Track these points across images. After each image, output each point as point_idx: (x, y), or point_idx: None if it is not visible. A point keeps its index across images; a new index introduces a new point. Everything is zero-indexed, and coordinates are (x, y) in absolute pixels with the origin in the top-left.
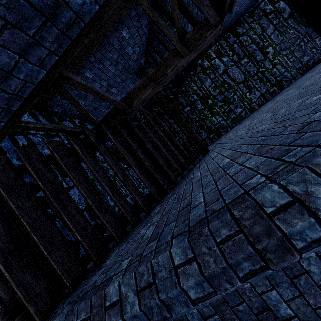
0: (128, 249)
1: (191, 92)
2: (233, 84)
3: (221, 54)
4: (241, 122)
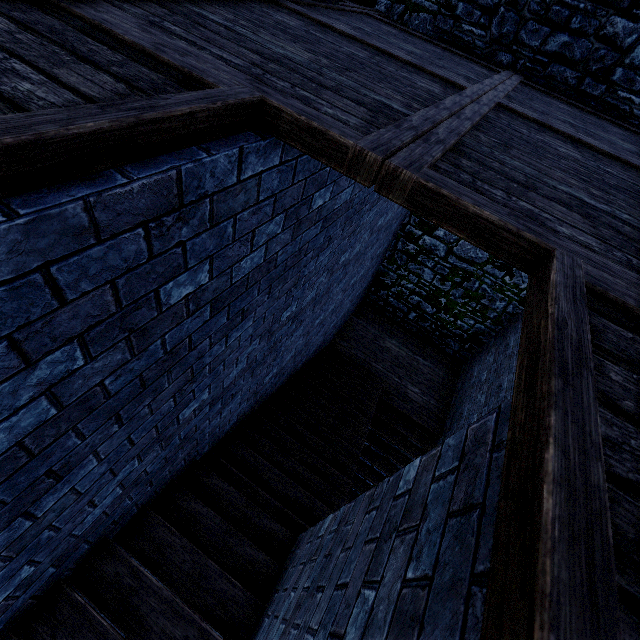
0: None
1: (406, 292)
2: (473, 268)
3: (431, 227)
4: (502, 339)
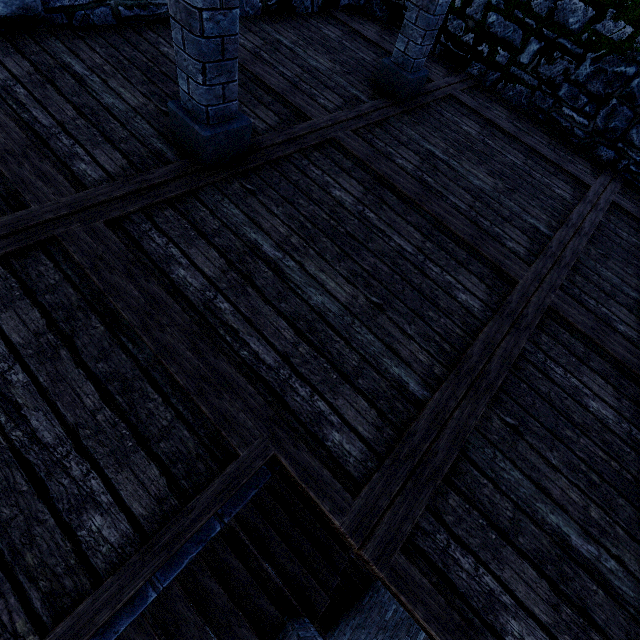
0: (340, 637)
1: None
2: None
3: None
4: None
